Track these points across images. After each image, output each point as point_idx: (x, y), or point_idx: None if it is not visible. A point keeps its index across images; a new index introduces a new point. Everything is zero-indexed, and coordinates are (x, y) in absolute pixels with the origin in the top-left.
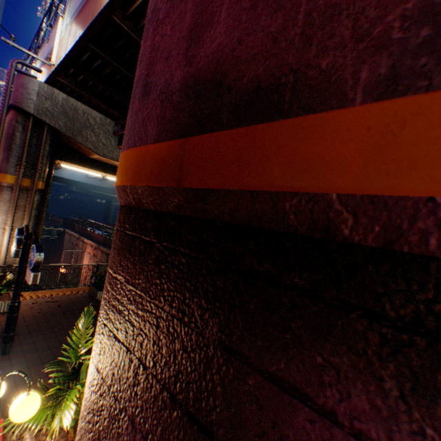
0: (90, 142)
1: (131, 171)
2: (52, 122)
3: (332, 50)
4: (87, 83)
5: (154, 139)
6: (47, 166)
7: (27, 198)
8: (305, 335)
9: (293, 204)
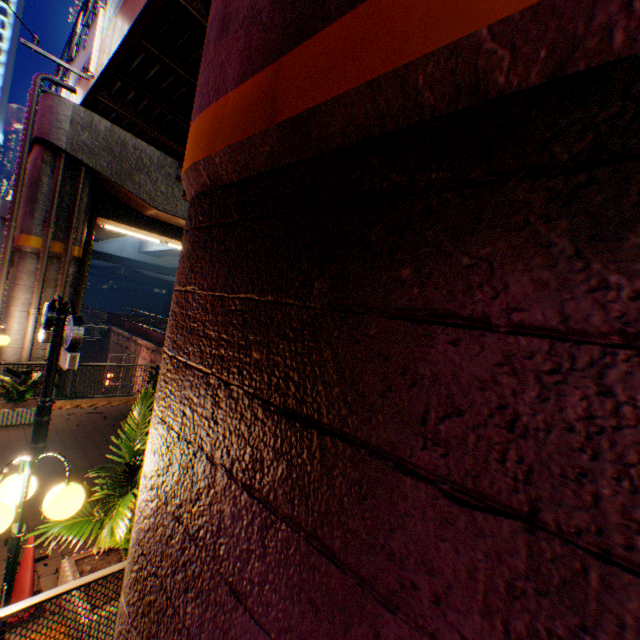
0: (144, 191)
1: (205, 139)
2: (92, 161)
3: None
4: (140, 104)
5: (236, 83)
6: (85, 225)
7: (58, 270)
8: (446, 240)
9: (429, 74)
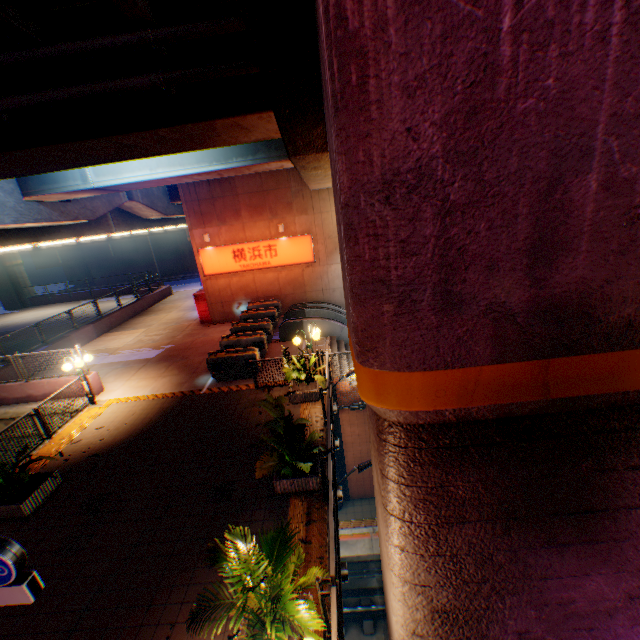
0: None
1: (450, 394)
2: None
3: None
4: None
5: (489, 360)
6: None
7: None
8: None
9: None
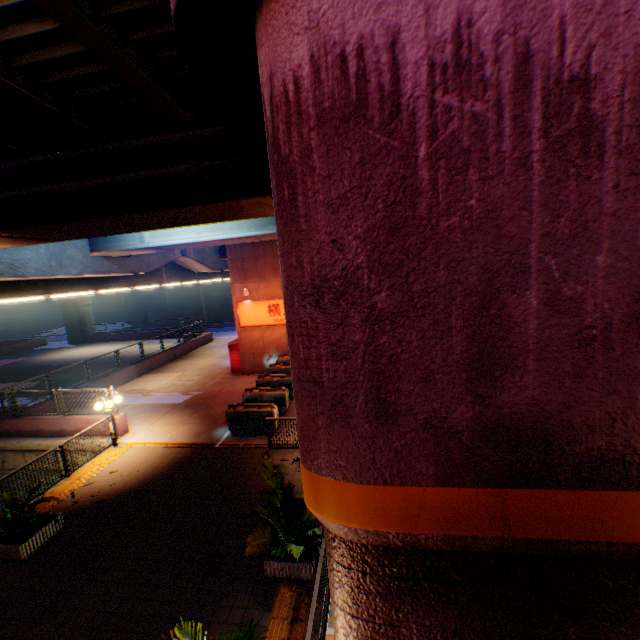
0: None
1: (391, 513)
2: None
3: None
4: None
5: (434, 480)
6: None
7: None
8: None
9: None
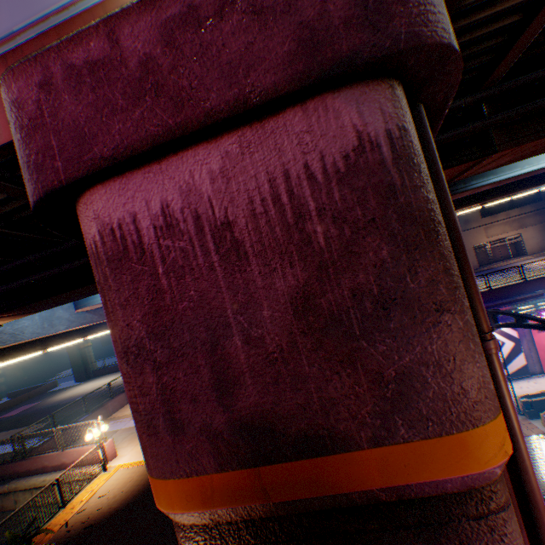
0: None
1: (197, 498)
2: None
3: (342, 420)
4: None
5: (216, 468)
6: None
7: None
8: None
9: (357, 494)
